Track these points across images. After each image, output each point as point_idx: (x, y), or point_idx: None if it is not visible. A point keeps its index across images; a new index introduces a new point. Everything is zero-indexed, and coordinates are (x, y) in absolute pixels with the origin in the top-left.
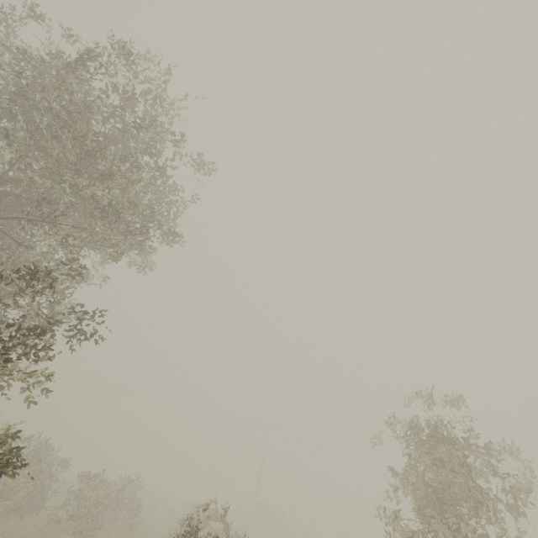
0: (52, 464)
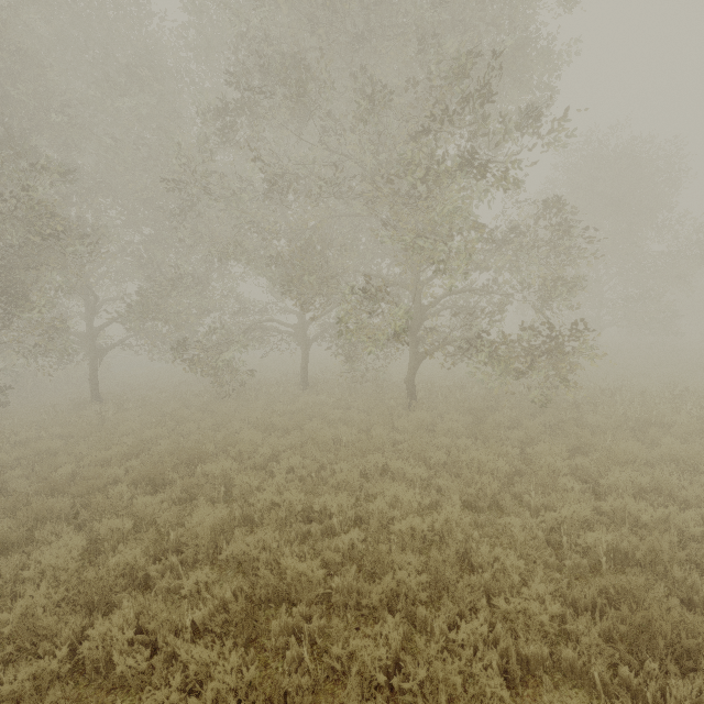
0: None
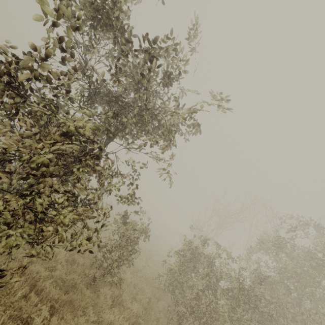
0: None
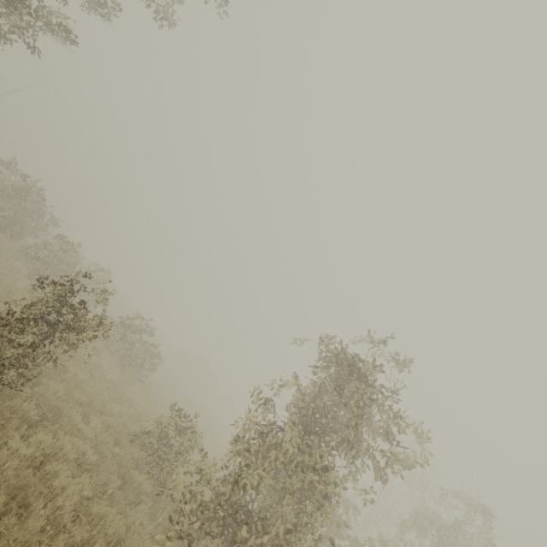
0: (43, 215)
